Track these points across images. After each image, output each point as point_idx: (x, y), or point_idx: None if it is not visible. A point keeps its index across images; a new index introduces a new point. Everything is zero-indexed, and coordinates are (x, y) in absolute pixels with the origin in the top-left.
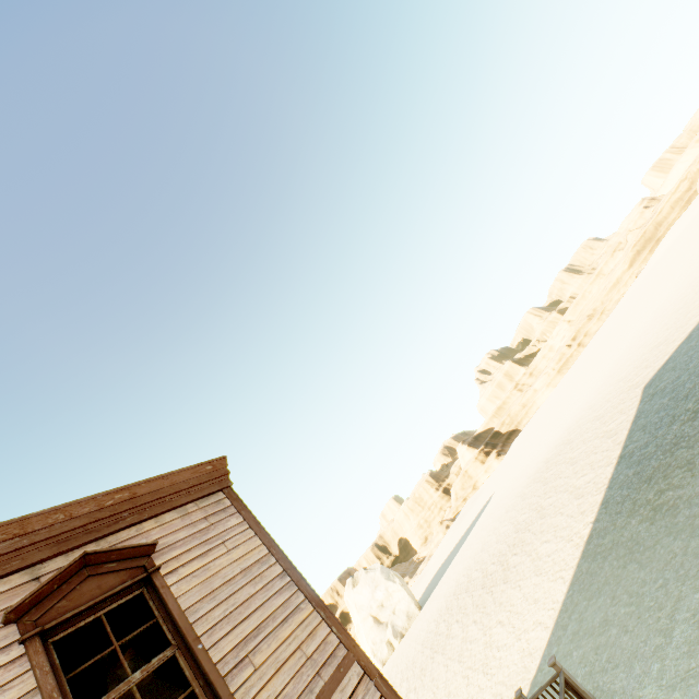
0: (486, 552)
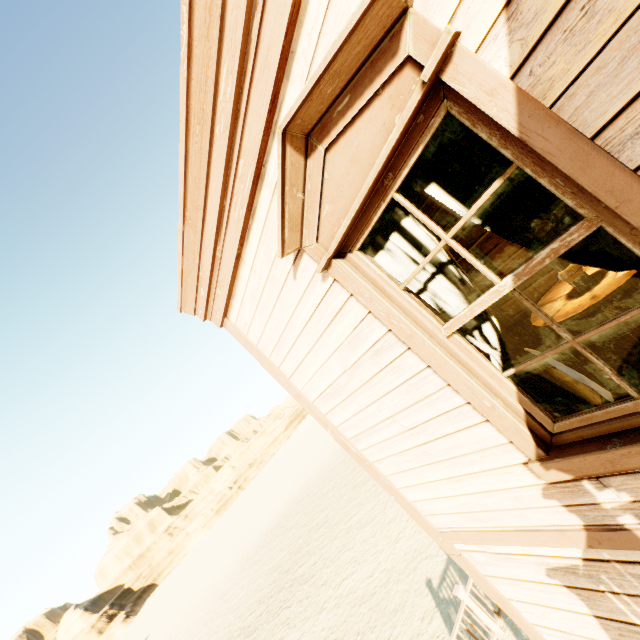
0: (212, 635)
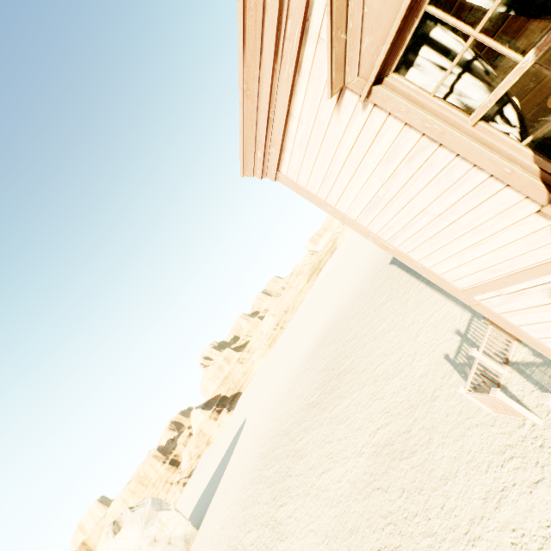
0: (289, 411)
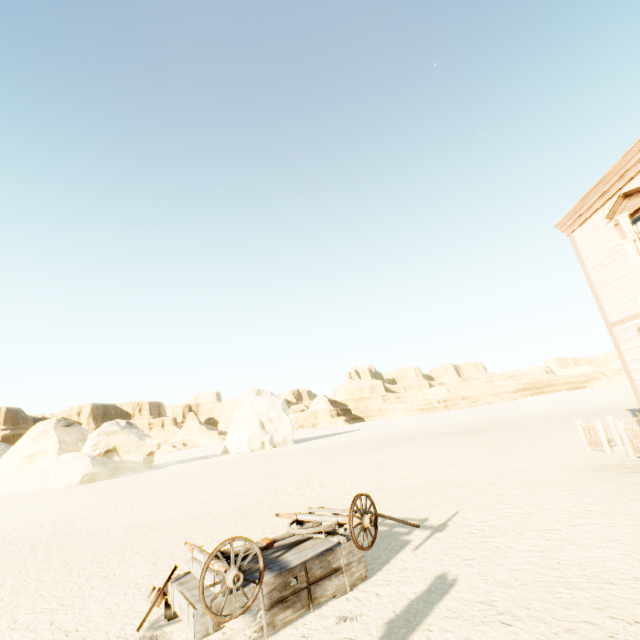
0: (418, 432)
